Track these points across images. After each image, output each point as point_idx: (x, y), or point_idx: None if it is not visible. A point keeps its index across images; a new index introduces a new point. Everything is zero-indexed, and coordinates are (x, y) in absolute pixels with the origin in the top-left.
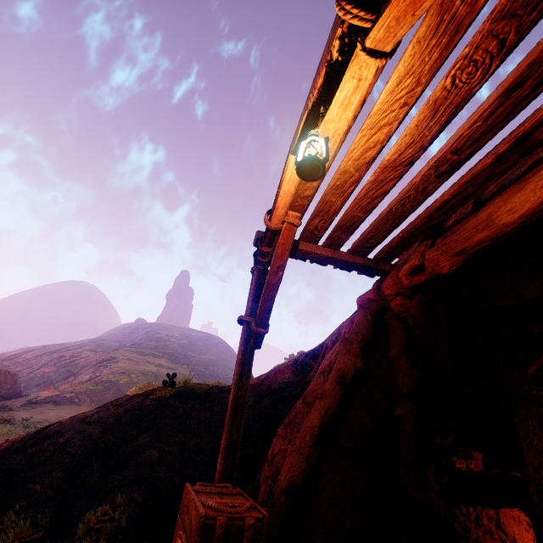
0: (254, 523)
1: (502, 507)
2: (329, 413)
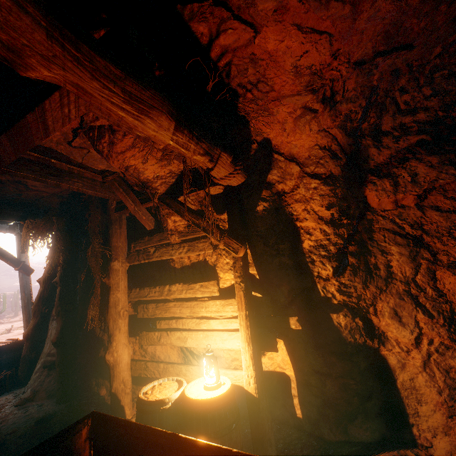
0: None
1: None
2: (35, 302)
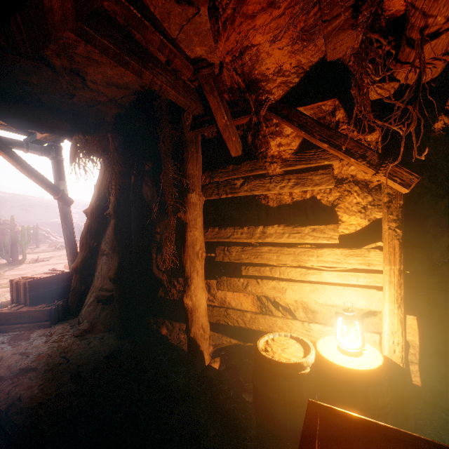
0: (23, 283)
1: (213, 280)
2: (82, 235)
